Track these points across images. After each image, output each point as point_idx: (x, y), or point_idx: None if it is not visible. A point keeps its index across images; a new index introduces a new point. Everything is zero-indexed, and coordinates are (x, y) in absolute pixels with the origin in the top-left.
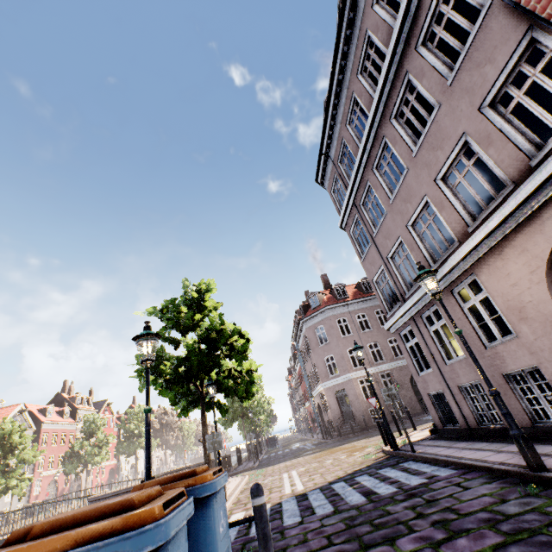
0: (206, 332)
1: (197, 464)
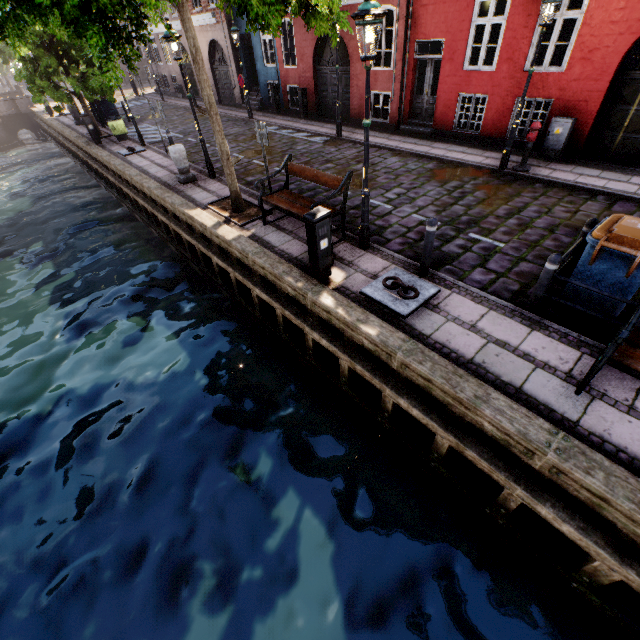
0: None
1: None
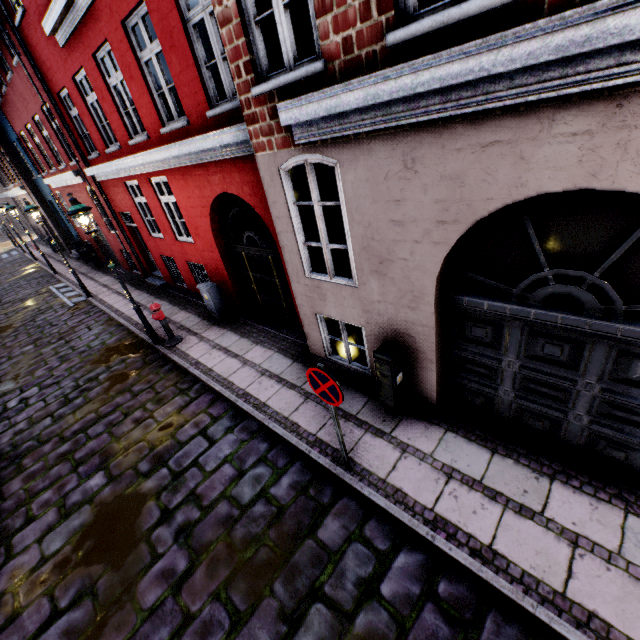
0: None
1: None
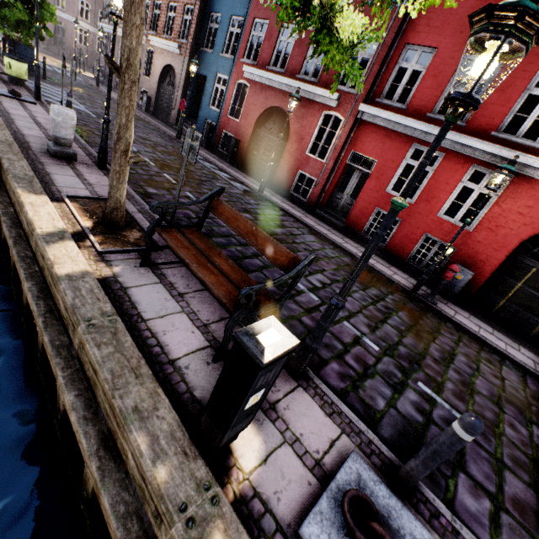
0: None
1: None
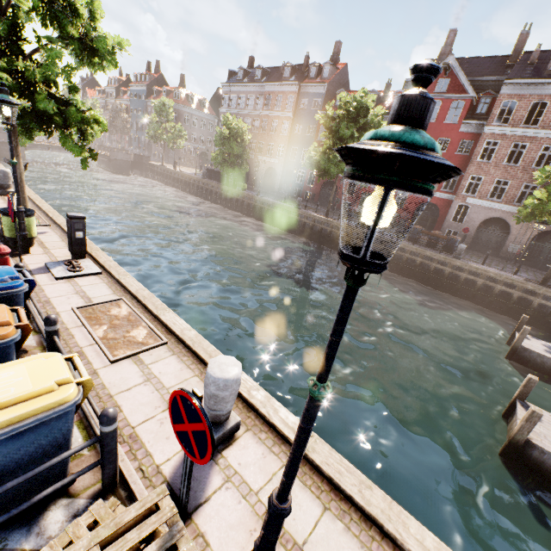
0: (180, 131)
1: (117, 148)
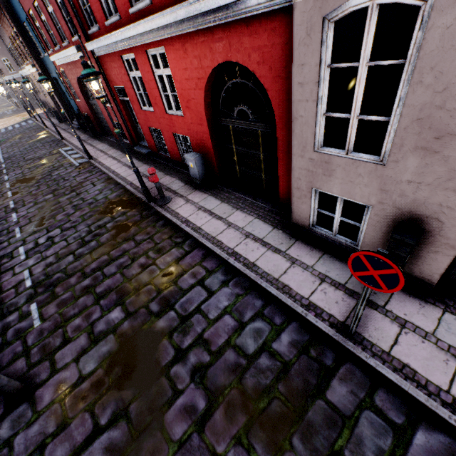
0: None
1: None
